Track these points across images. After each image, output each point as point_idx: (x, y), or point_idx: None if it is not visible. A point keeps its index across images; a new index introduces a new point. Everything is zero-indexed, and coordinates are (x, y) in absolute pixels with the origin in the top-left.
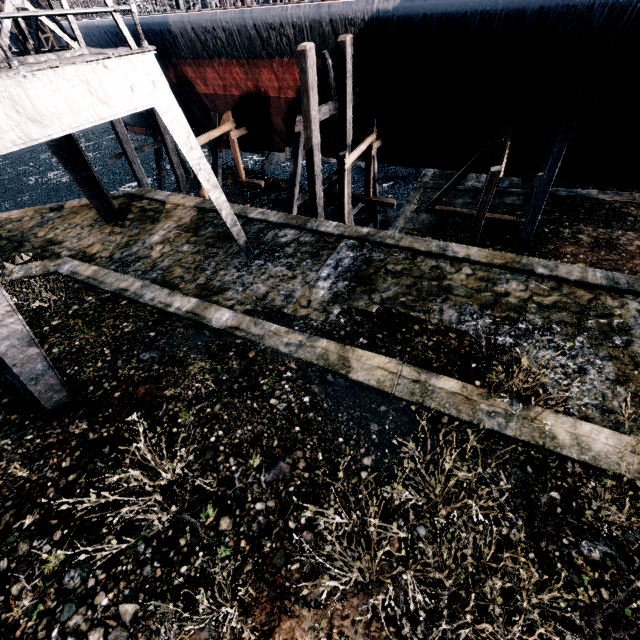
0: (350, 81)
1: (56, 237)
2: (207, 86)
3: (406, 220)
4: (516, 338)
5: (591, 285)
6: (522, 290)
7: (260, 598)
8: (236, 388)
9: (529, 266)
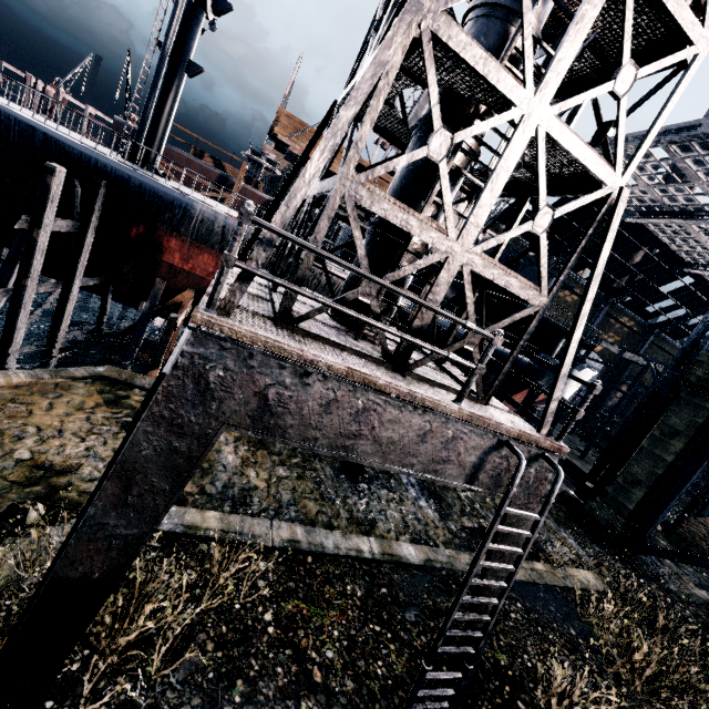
0: None
1: (44, 457)
2: (185, 262)
3: None
4: None
5: None
6: None
7: None
8: None
9: None
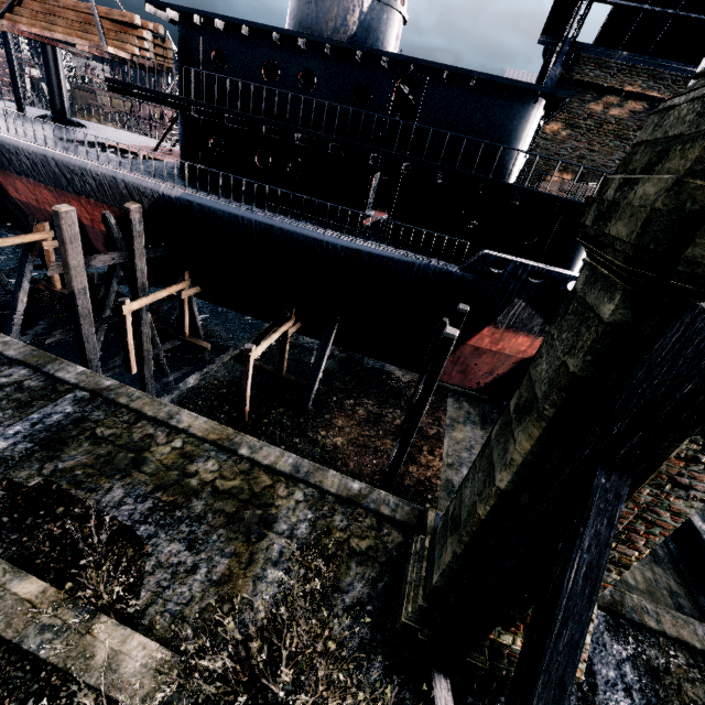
0: (141, 239)
1: None
2: (20, 194)
3: (221, 364)
4: (160, 528)
5: (277, 471)
6: (213, 471)
7: None
8: None
9: (237, 445)
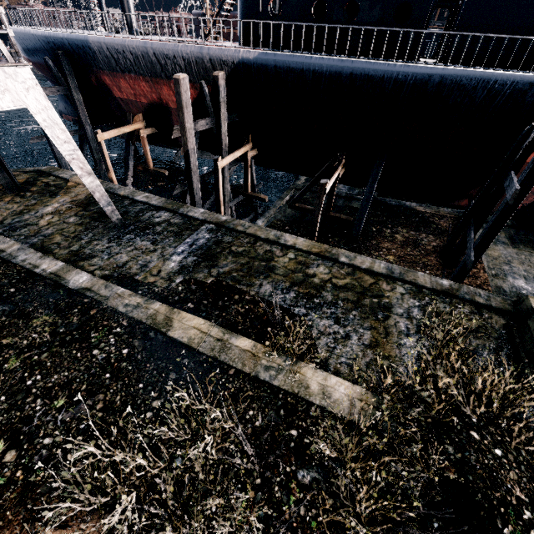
0: (224, 105)
1: None
2: (122, 92)
3: (276, 212)
4: (309, 309)
5: (375, 273)
6: (326, 273)
7: (14, 521)
8: (68, 339)
9: (336, 255)
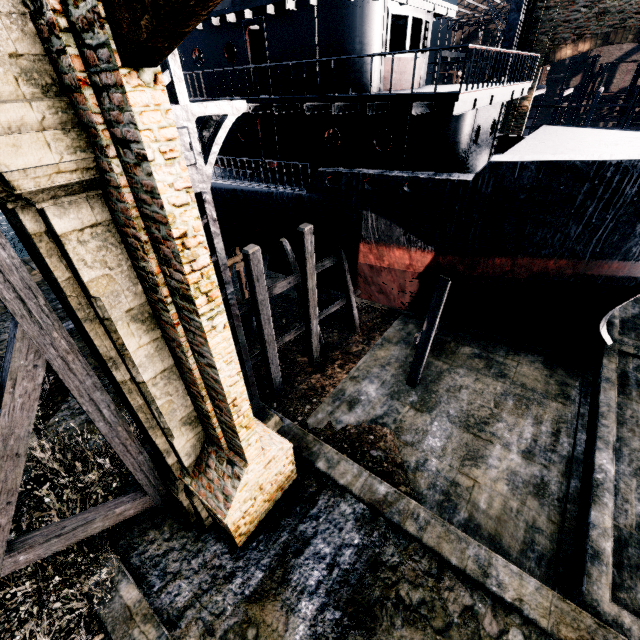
0: None
1: None
2: None
3: None
4: None
5: None
6: None
7: None
8: None
9: None
